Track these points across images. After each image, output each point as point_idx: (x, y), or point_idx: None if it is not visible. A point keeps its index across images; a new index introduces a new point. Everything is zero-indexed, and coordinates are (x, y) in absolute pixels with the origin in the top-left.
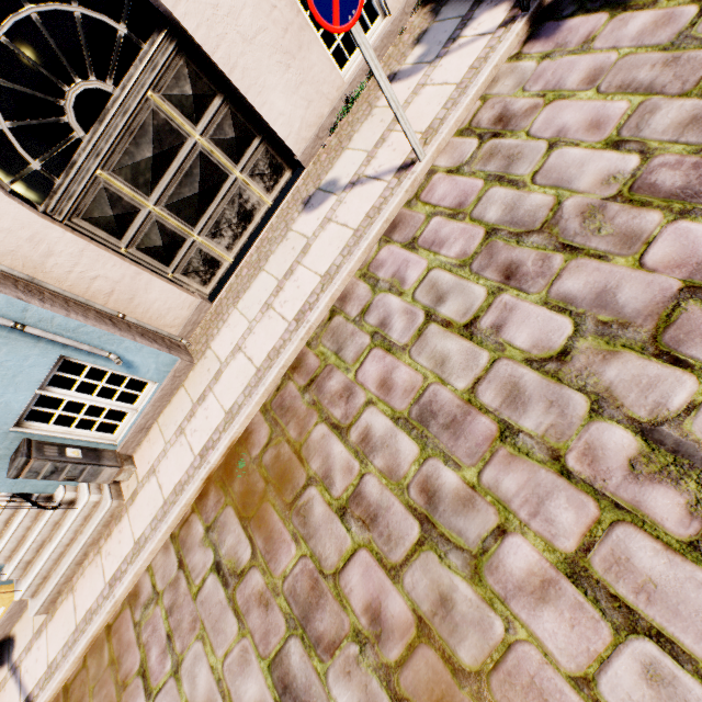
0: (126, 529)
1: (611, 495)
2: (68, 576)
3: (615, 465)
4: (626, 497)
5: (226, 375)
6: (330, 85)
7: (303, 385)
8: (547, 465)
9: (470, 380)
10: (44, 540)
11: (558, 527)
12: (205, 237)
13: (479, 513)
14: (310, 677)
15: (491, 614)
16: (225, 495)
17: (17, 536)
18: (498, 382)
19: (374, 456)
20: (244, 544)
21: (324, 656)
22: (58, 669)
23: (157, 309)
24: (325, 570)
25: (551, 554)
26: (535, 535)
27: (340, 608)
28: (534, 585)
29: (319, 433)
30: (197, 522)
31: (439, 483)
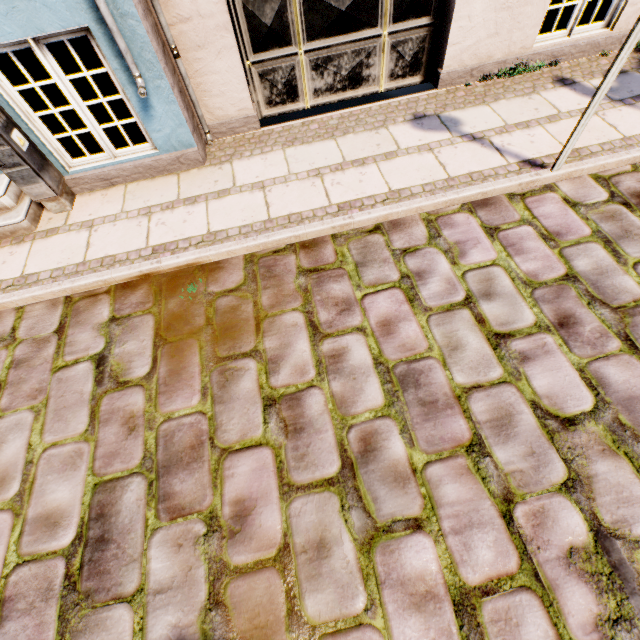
0: (20, 256)
1: (537, 563)
2: None
3: (557, 542)
4: (549, 574)
5: (232, 200)
6: (523, 37)
7: (304, 267)
8: (496, 500)
9: (471, 380)
10: None
11: (473, 557)
12: (308, 61)
13: (406, 496)
14: (136, 523)
15: (360, 587)
16: (154, 302)
17: None
18: (496, 401)
19: (335, 378)
20: (144, 359)
21: (163, 514)
22: None
23: (212, 82)
24: (216, 440)
25: (450, 574)
26: (446, 550)
27: (210, 483)
28: (418, 589)
29: (293, 320)
30: (106, 306)
31: (384, 444)
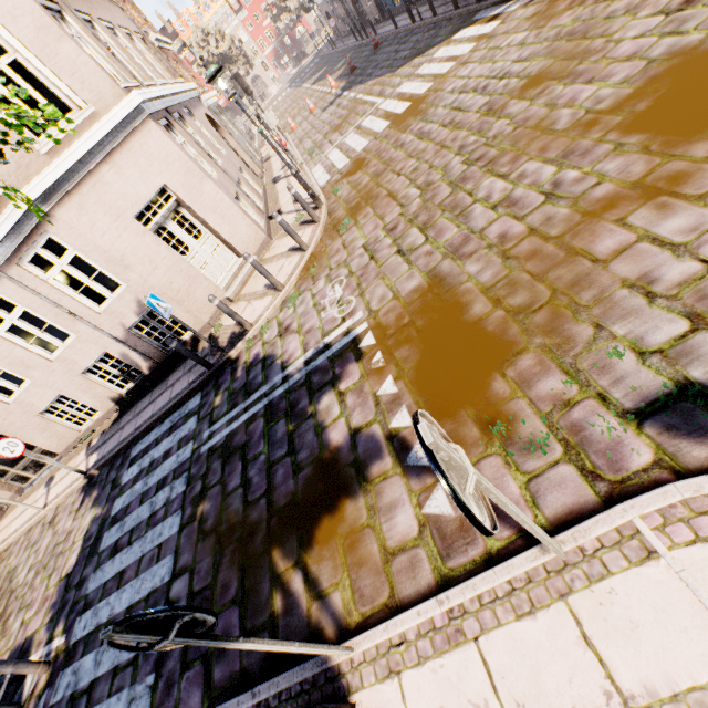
0: None
1: None
2: None
3: None
4: None
5: None
6: (72, 434)
7: None
8: None
9: None
10: None
11: None
12: (21, 470)
13: None
14: None
15: None
16: None
17: None
18: None
19: None
20: None
21: None
22: None
23: None
24: None
25: None
26: None
27: None
28: None
29: None
30: None
31: None
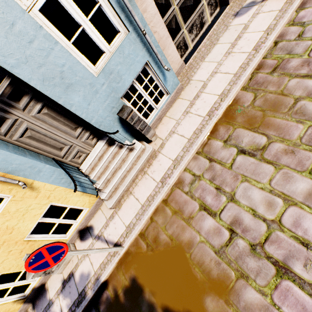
0: (163, 158)
1: None
2: (127, 187)
3: None
4: None
5: (211, 84)
6: None
7: (269, 71)
8: None
9: None
10: (116, 168)
11: None
12: (186, 31)
13: None
14: None
15: None
16: (231, 125)
17: (104, 165)
18: None
19: None
20: (258, 137)
21: None
22: (137, 225)
23: (168, 60)
24: None
25: None
26: None
27: None
28: None
29: (294, 82)
30: (215, 141)
31: None
